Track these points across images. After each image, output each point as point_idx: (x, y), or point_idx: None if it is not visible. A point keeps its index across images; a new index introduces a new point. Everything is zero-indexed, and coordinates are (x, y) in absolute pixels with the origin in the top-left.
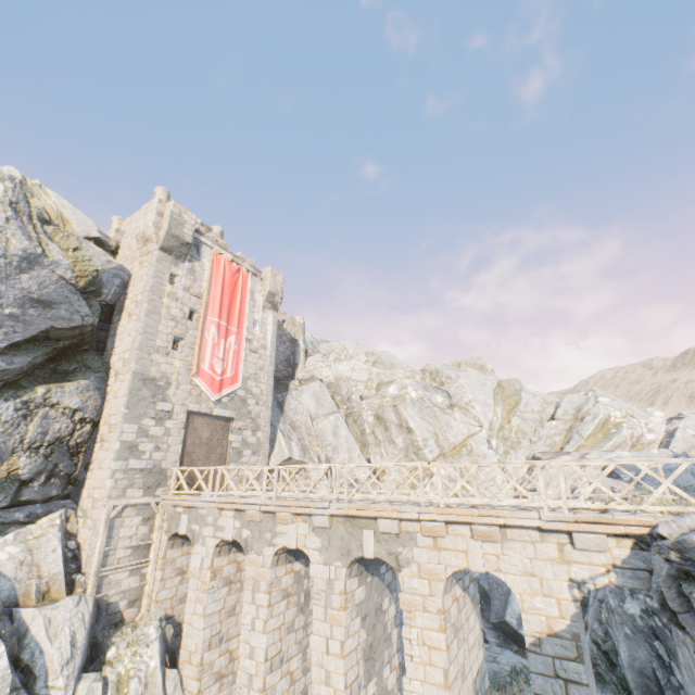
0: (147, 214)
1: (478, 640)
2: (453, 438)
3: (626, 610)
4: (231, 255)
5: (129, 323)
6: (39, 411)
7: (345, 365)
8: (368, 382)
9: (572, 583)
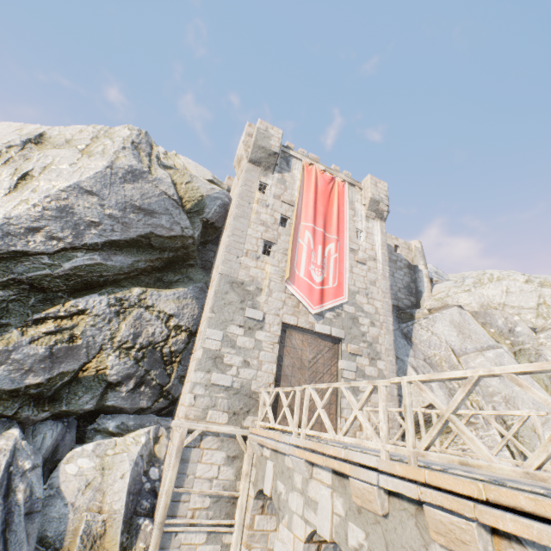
0: (240, 142)
1: None
2: None
3: None
4: (323, 167)
5: (224, 234)
6: (133, 310)
7: (492, 288)
8: (539, 308)
9: None
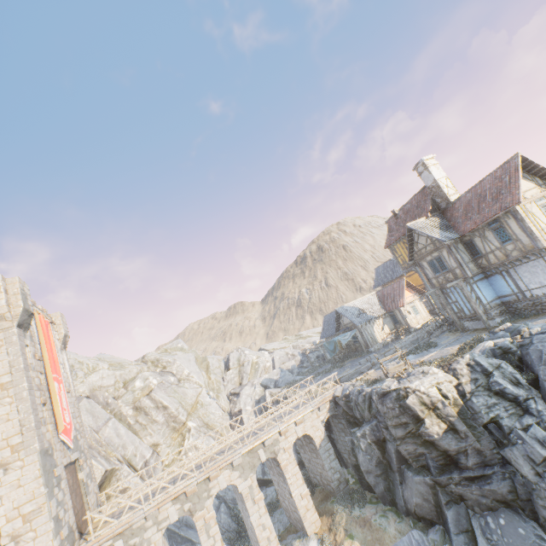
0: None
1: None
2: (191, 400)
3: None
4: (41, 311)
5: None
6: None
7: (96, 376)
8: (116, 384)
9: (322, 422)
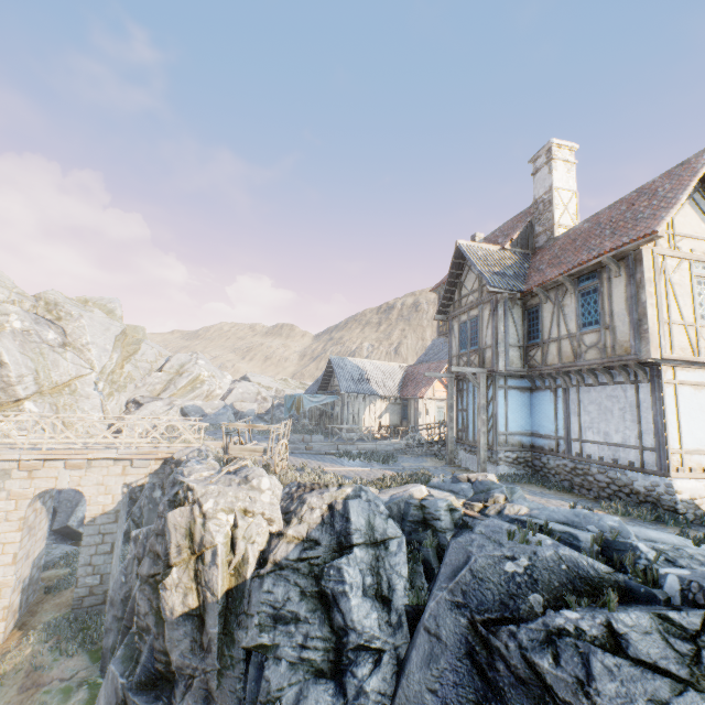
0: None
1: (45, 535)
2: (58, 377)
3: (154, 496)
4: None
5: None
6: None
7: None
8: None
9: (125, 485)
